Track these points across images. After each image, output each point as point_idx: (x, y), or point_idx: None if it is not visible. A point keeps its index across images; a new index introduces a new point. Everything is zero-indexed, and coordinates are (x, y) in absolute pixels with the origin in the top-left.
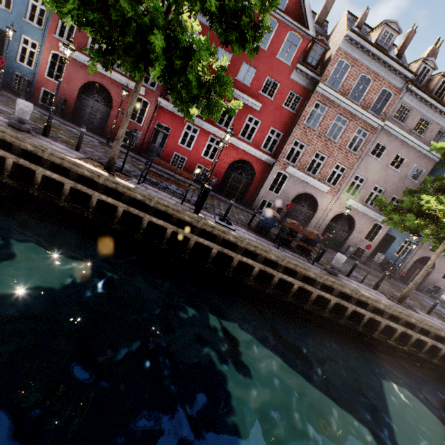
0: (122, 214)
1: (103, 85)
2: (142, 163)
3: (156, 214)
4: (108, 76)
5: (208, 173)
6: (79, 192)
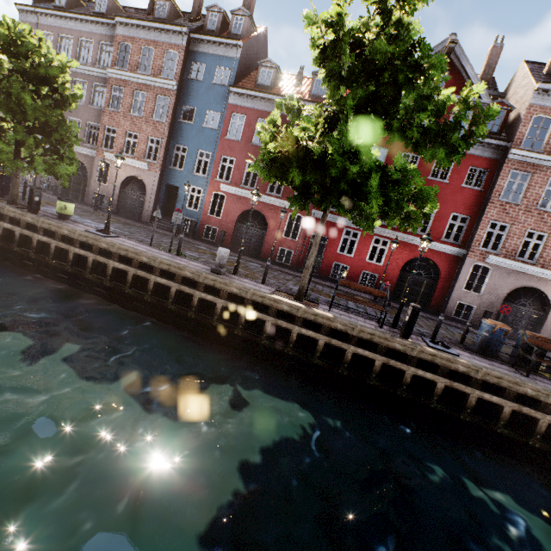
0: (322, 347)
1: (257, 211)
2: None
3: (358, 344)
4: (261, 202)
5: (381, 281)
6: (276, 328)
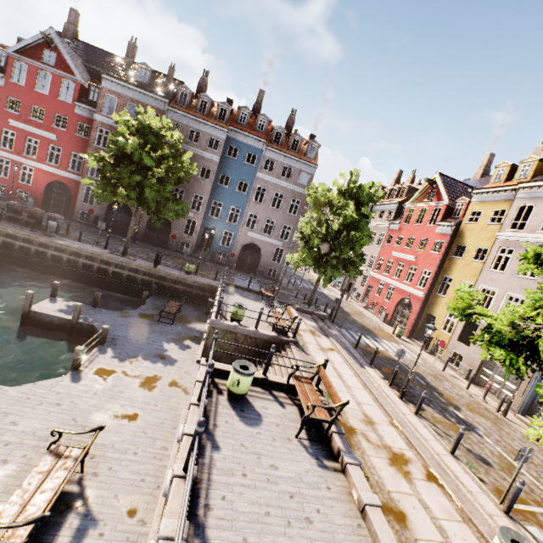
0: None
1: None
2: None
3: None
4: None
5: (11, 192)
6: None
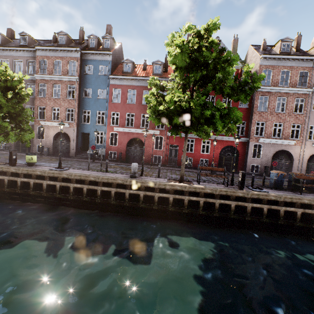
0: (202, 204)
1: (137, 138)
2: (173, 170)
3: (219, 198)
4: (138, 133)
5: (212, 162)
6: (175, 200)
